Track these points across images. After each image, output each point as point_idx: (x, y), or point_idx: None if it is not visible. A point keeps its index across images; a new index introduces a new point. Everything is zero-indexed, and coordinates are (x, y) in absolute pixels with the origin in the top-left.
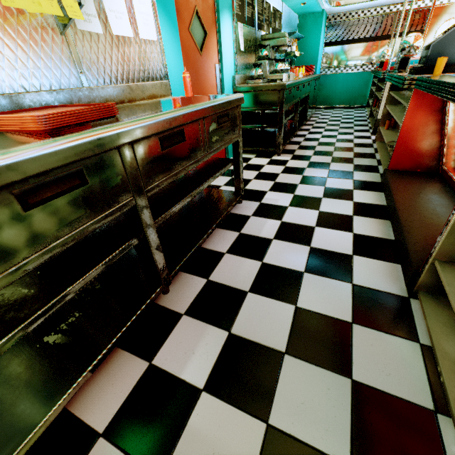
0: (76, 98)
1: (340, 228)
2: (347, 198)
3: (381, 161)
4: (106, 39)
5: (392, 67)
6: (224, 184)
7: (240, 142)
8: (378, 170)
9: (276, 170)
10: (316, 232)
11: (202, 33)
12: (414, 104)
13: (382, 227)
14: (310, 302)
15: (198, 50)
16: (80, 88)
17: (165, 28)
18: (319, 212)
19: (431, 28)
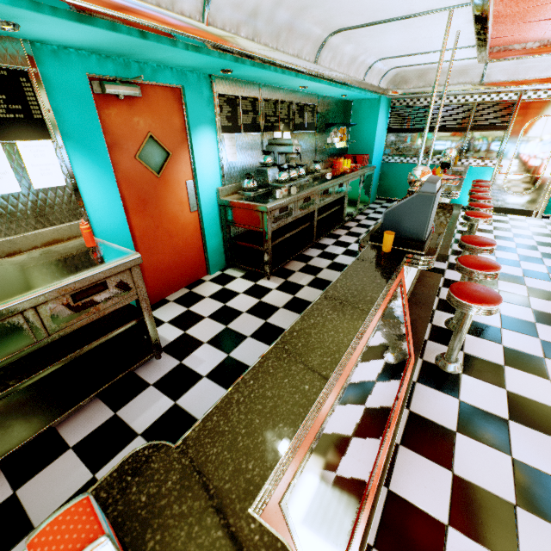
0: None
1: None
2: None
3: None
4: None
5: None
6: (170, 320)
7: (143, 300)
8: None
9: (244, 306)
10: None
11: (163, 154)
12: None
13: None
14: None
15: (154, 173)
16: None
17: (86, 167)
18: None
19: (517, 124)
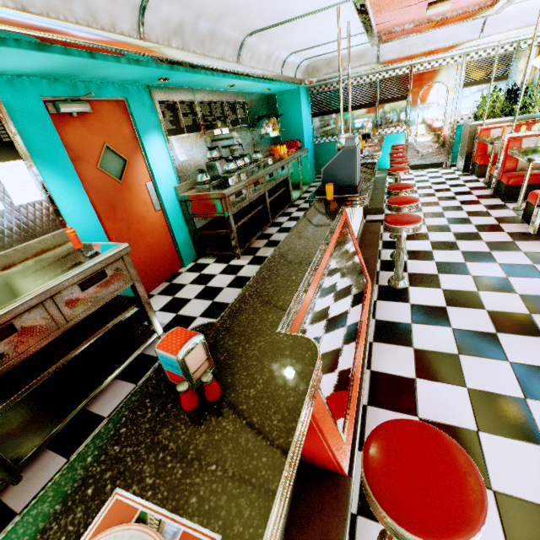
0: None
1: None
2: None
3: None
4: None
5: None
6: (160, 308)
7: (138, 285)
8: None
9: (224, 283)
10: None
11: (120, 161)
12: None
13: None
14: None
15: (116, 180)
16: None
17: (56, 181)
18: None
19: (414, 93)
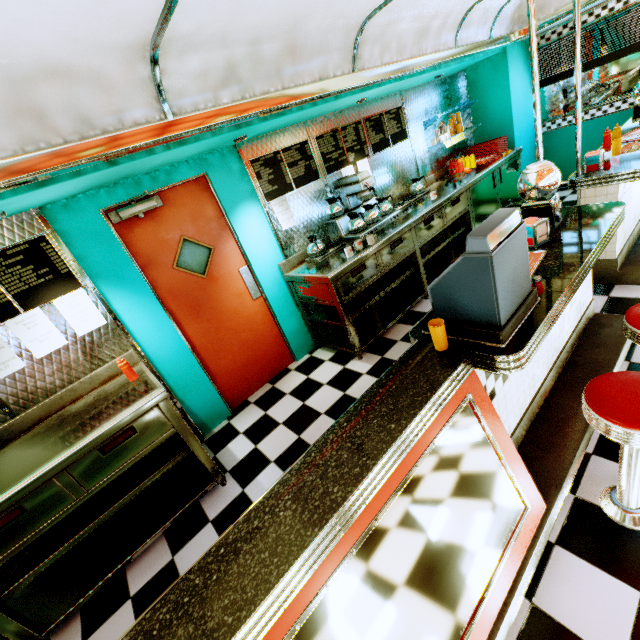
0: (1, 435)
1: None
2: None
3: None
4: (35, 363)
5: (590, 166)
6: (245, 429)
7: (184, 432)
8: None
9: (324, 405)
10: None
11: (204, 251)
12: None
13: None
14: None
15: (199, 276)
16: (5, 425)
17: (124, 297)
18: None
19: None
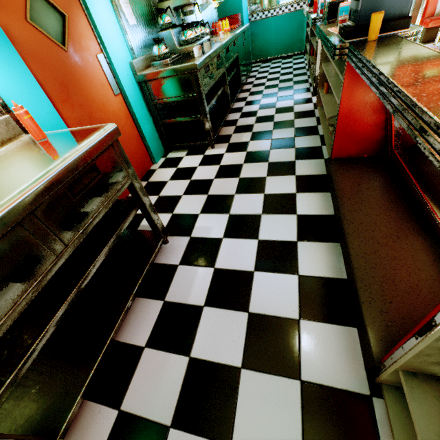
0: None
1: (283, 269)
2: (289, 210)
3: (324, 139)
4: None
5: (322, 10)
6: None
7: (137, 183)
8: (322, 153)
9: (210, 175)
10: (255, 283)
11: (56, 16)
12: (350, 80)
13: (331, 256)
14: (249, 433)
15: (58, 45)
16: None
17: None
18: (258, 243)
19: None
